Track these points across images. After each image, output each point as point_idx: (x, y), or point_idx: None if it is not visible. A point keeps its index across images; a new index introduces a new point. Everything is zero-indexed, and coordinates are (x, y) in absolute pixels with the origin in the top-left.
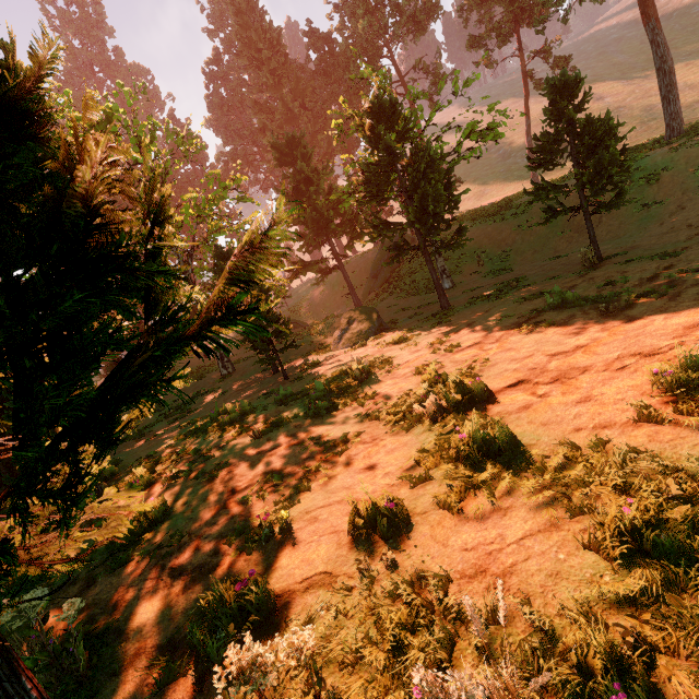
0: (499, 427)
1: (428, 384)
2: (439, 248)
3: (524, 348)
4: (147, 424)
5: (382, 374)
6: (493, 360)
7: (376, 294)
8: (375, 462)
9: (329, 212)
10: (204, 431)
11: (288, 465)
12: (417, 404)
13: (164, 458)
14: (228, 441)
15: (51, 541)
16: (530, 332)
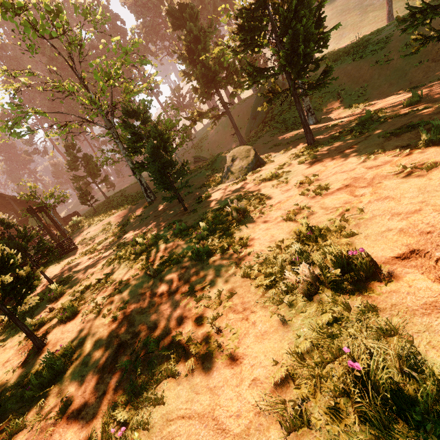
0: (426, 391)
1: (299, 238)
2: (307, 89)
3: (406, 199)
4: (99, 241)
5: (256, 215)
6: (369, 212)
7: (255, 132)
8: (243, 351)
9: (215, 66)
10: (124, 258)
11: (167, 323)
12: (289, 265)
13: (91, 285)
14: (134, 275)
15: (2, 365)
16: (407, 175)
